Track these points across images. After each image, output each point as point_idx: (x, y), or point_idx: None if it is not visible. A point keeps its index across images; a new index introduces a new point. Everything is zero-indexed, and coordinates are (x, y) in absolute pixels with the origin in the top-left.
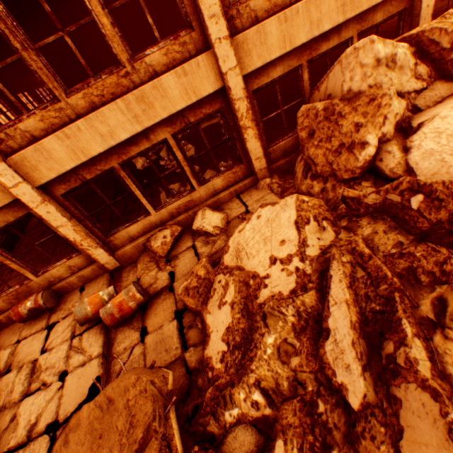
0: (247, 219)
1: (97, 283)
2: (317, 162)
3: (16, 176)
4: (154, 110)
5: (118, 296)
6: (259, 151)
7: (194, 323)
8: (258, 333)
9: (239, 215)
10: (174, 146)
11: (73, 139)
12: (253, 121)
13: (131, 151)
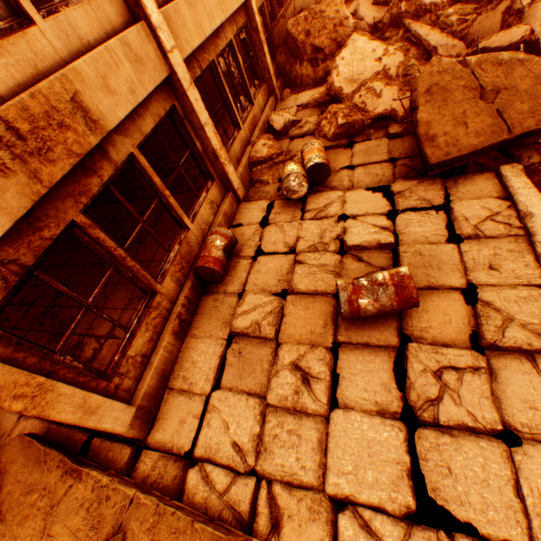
0: (333, 69)
1: (245, 211)
2: (325, 46)
3: (170, 37)
4: (226, 3)
5: (311, 150)
6: (271, 68)
7: (367, 135)
8: (412, 80)
9: (297, 110)
10: (236, 50)
11: (194, 10)
12: (264, 38)
13: (219, 46)
